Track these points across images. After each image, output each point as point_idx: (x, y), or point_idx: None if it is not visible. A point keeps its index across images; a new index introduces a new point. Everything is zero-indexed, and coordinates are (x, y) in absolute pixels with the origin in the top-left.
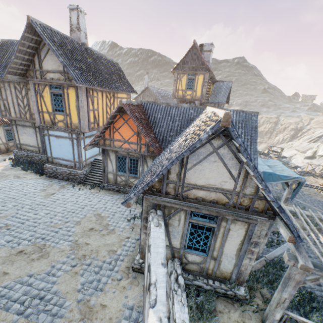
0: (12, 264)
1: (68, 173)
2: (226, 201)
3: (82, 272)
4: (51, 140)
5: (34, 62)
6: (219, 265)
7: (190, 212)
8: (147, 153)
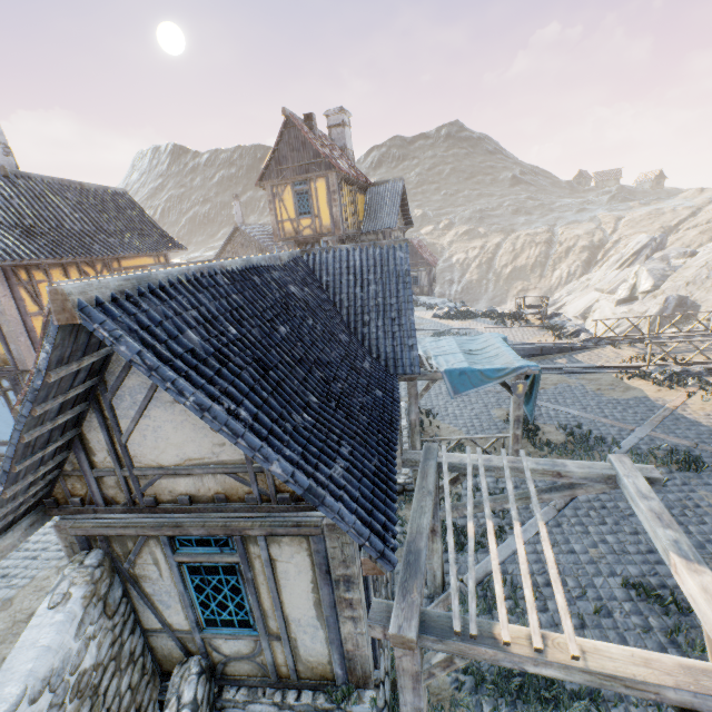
0: None
1: None
2: (247, 491)
3: None
4: None
5: None
6: (296, 649)
7: (166, 540)
8: None
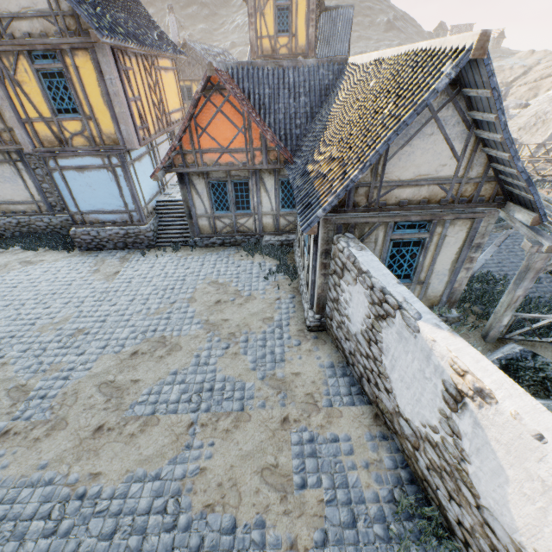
0: (135, 369)
1: (123, 235)
2: (442, 196)
3: (243, 351)
4: (68, 179)
5: None
6: (427, 289)
7: (392, 225)
8: (267, 164)
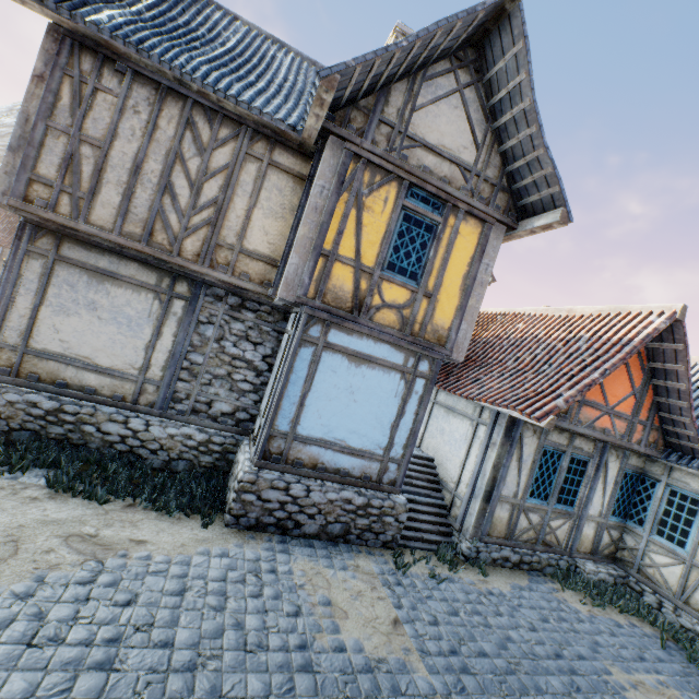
0: None
1: (356, 506)
2: None
3: None
4: (321, 366)
5: (386, 94)
6: None
7: None
8: (644, 446)
